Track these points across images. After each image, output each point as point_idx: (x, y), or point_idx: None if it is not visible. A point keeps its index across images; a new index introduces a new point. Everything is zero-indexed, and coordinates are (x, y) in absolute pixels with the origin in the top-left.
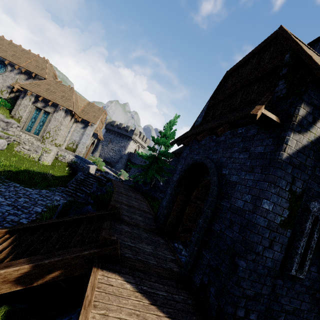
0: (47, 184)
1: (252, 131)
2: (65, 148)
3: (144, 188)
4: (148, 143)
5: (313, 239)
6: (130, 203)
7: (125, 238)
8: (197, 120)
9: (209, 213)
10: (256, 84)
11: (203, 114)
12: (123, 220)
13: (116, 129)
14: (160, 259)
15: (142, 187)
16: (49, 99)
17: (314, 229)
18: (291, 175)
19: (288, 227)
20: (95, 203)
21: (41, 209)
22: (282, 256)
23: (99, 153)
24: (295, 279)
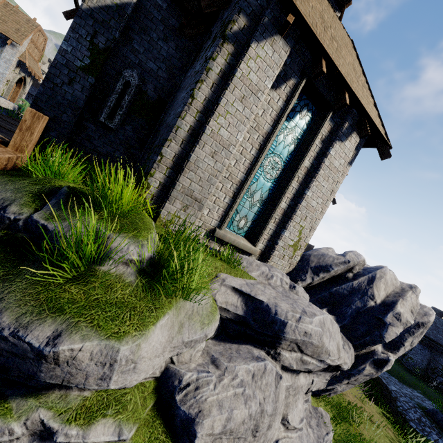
0: None
1: None
2: None
3: None
4: None
5: (124, 100)
6: None
7: None
8: None
9: None
10: None
11: None
12: None
13: None
14: None
15: None
16: None
17: (126, 92)
18: (93, 28)
19: (90, 74)
20: None
21: None
22: (83, 96)
23: None
24: (109, 130)
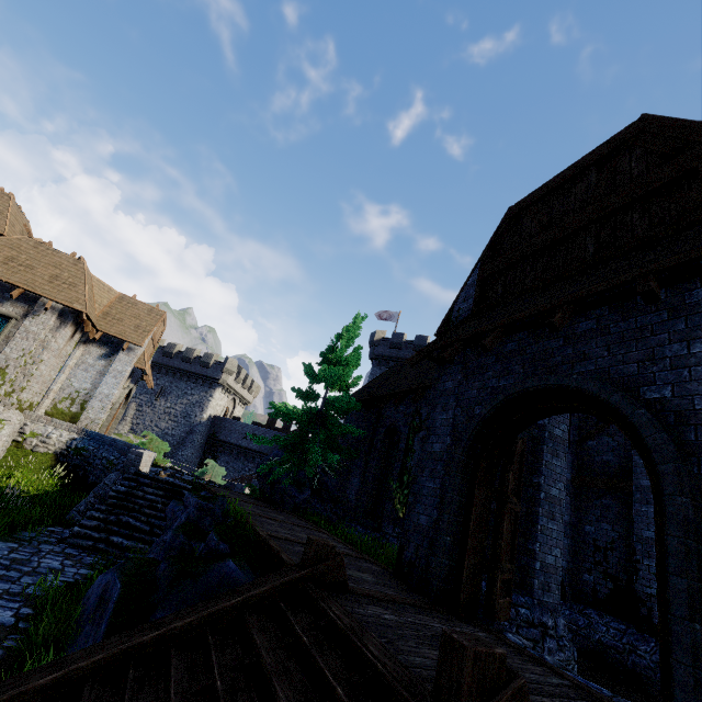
0: (4, 524)
1: (701, 291)
2: (47, 413)
3: (298, 497)
4: (255, 391)
5: None
6: (302, 538)
7: (424, 649)
8: (455, 307)
9: (687, 505)
10: (635, 211)
11: (474, 293)
12: (352, 590)
13: (177, 362)
14: (561, 699)
15: (292, 495)
16: (13, 282)
17: None
18: None
19: None
20: (234, 552)
21: (11, 611)
22: None
23: (128, 426)
24: None
